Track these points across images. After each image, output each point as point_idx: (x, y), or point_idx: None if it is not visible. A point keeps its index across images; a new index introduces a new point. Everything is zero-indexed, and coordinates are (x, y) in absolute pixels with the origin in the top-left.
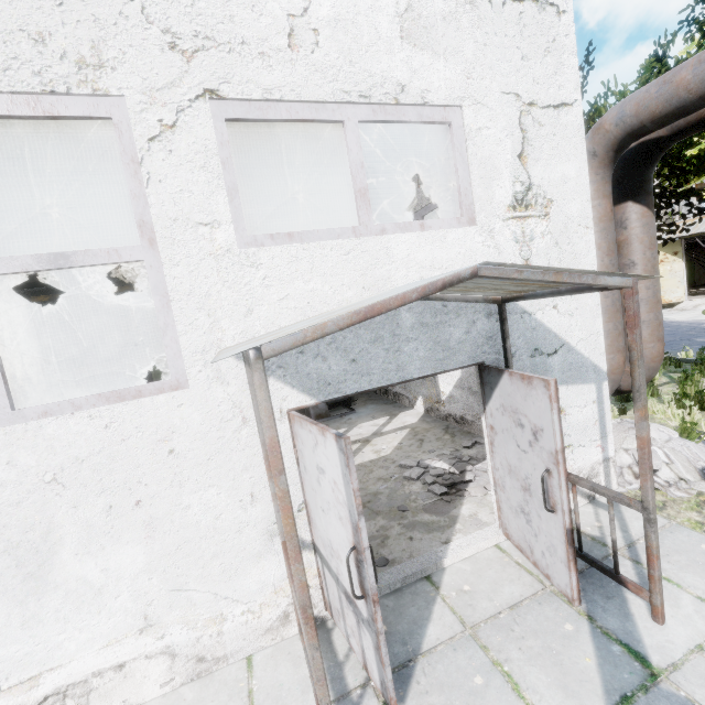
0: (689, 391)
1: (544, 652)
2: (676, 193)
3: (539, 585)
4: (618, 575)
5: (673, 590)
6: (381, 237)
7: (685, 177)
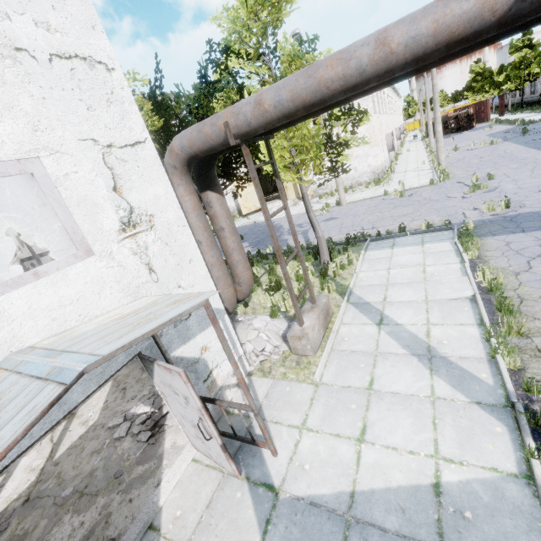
0: (273, 279)
1: (229, 526)
2: (238, 162)
3: (221, 474)
4: (255, 442)
5: (279, 428)
6: None
7: (239, 154)
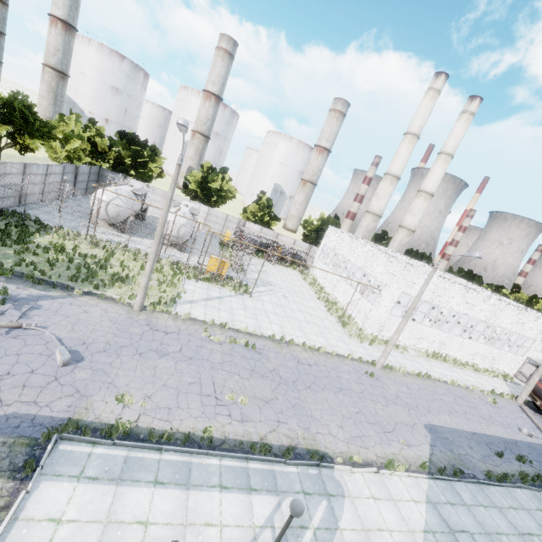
0: None
1: None
2: None
3: None
4: None
5: None
6: (541, 353)
7: None
